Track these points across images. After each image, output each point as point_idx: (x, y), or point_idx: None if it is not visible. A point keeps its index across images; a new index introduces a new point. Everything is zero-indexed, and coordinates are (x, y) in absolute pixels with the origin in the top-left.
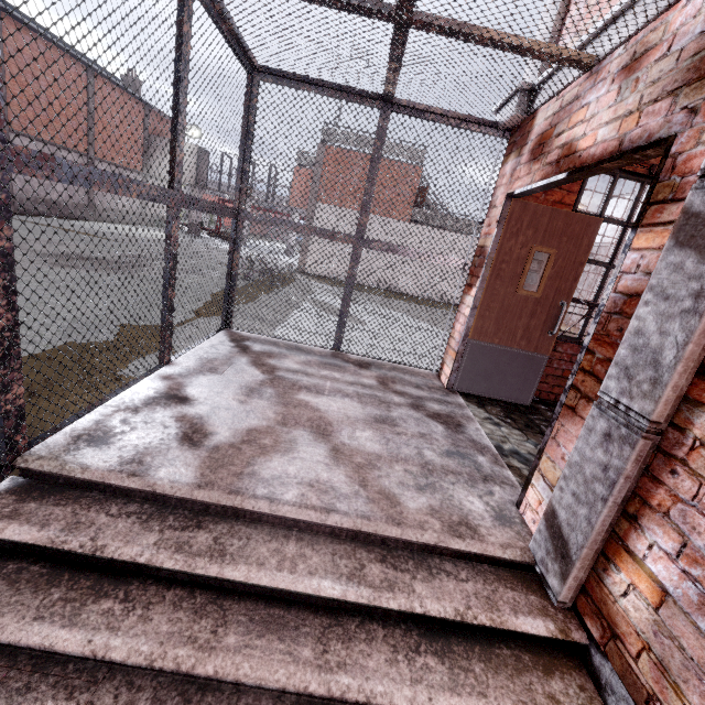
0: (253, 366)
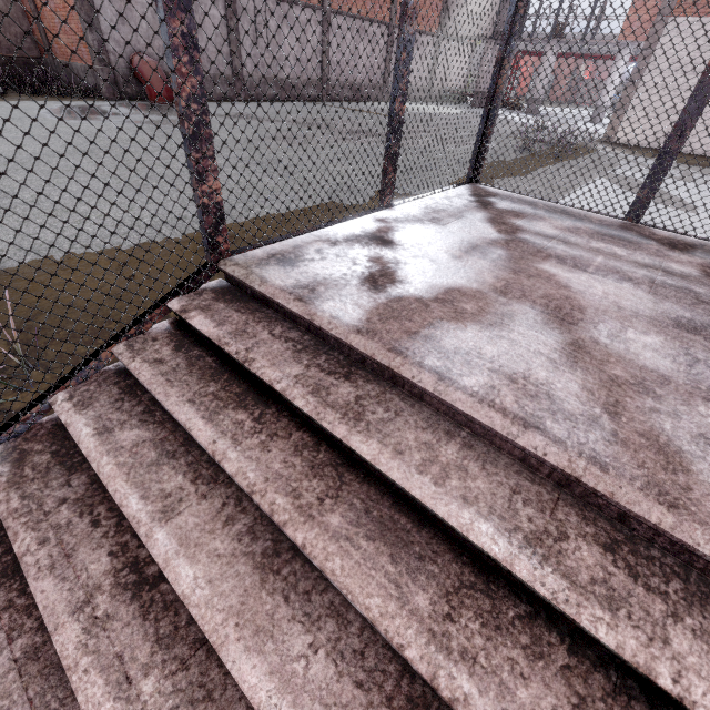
0: (489, 223)
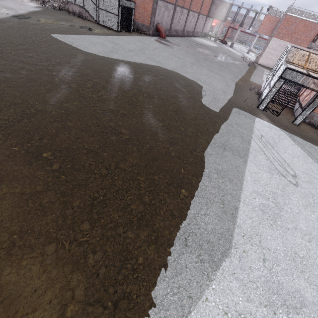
0: None
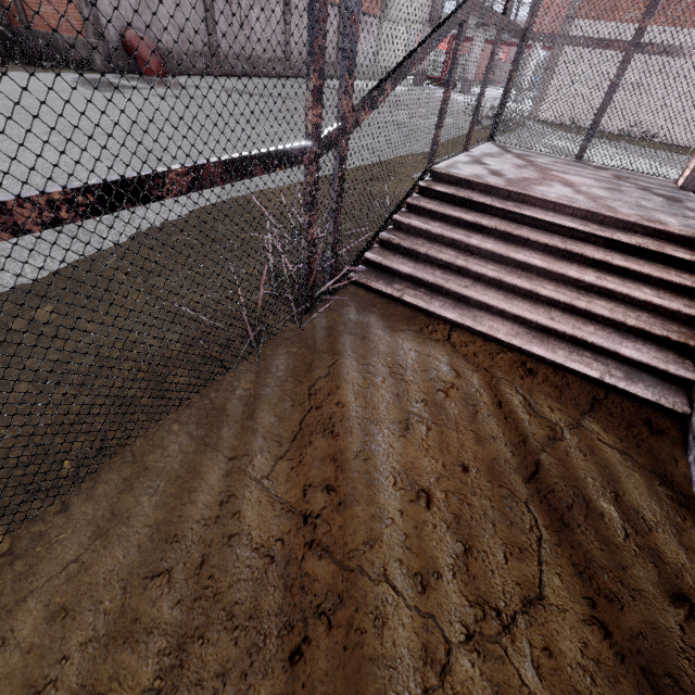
0: (517, 158)
